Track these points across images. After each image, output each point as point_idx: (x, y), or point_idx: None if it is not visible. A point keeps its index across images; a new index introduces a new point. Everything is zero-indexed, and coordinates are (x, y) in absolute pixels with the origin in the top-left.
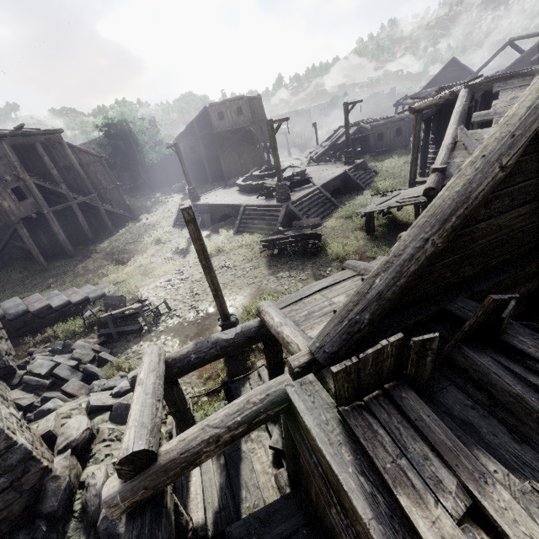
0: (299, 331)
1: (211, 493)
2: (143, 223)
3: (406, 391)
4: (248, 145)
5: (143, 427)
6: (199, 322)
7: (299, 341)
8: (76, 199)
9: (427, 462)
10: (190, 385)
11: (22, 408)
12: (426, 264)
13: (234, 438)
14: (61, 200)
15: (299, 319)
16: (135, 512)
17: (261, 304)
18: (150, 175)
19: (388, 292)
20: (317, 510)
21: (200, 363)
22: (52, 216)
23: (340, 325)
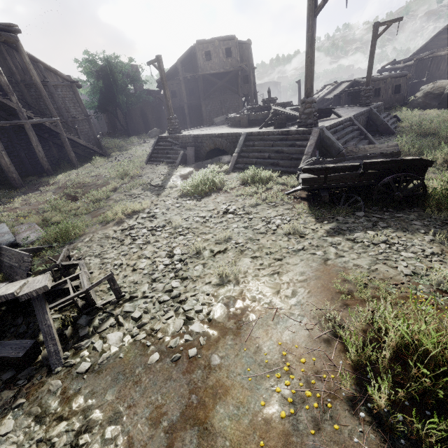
0: None
1: None
2: (112, 159)
3: None
4: (232, 93)
5: None
6: (192, 357)
7: None
8: (31, 118)
9: None
10: None
11: None
12: None
13: None
14: (15, 119)
15: None
16: None
17: None
18: (128, 122)
19: None
20: None
21: None
22: None
23: None
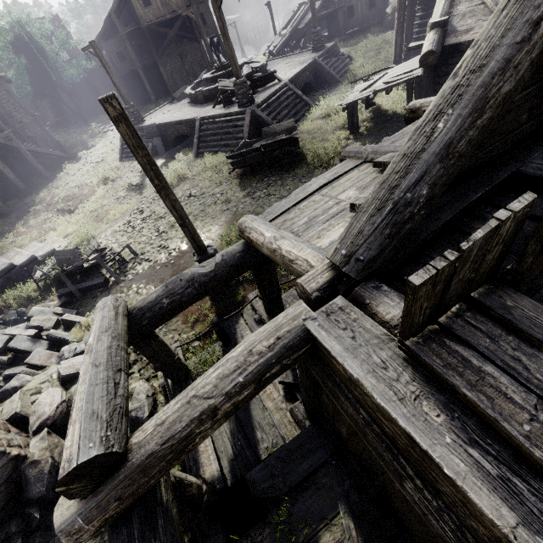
0: (304, 242)
1: (222, 441)
2: (83, 162)
3: (511, 296)
4: (190, 42)
5: (93, 419)
6: (173, 263)
7: (308, 255)
8: None
9: None
10: (177, 332)
11: None
12: (526, 78)
13: (238, 405)
14: None
15: (298, 229)
16: (117, 521)
17: (242, 220)
18: (77, 102)
19: (461, 142)
20: (349, 444)
21: (176, 308)
22: None
23: (380, 214)
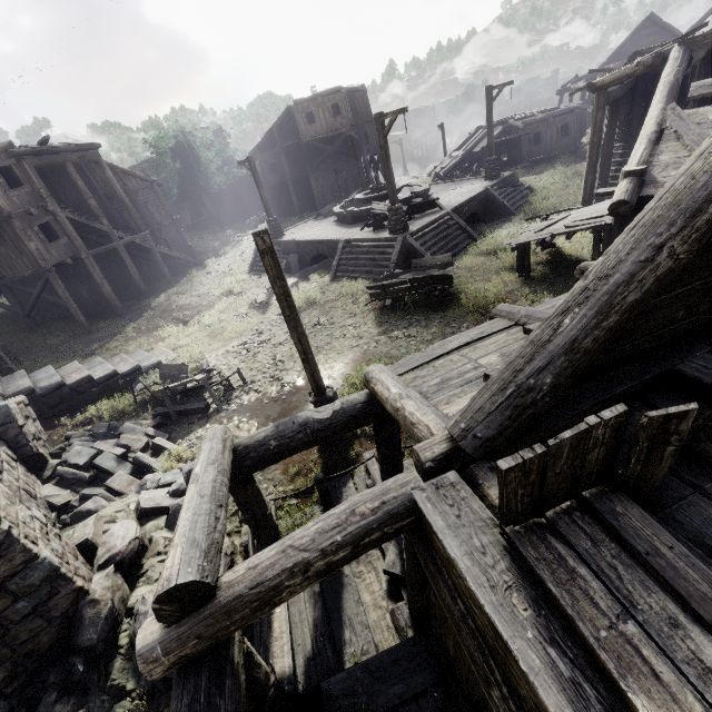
0: (429, 406)
1: (302, 631)
2: (210, 270)
3: (622, 503)
4: (349, 159)
5: (194, 546)
6: (284, 399)
7: (430, 421)
8: (122, 238)
9: (678, 632)
10: (273, 482)
11: (55, 508)
12: (655, 290)
13: (332, 567)
14: (104, 240)
15: (428, 390)
16: (186, 668)
17: (370, 369)
18: (218, 207)
19: (586, 339)
20: (456, 668)
21: (282, 453)
22: (93, 262)
23: (502, 394)
